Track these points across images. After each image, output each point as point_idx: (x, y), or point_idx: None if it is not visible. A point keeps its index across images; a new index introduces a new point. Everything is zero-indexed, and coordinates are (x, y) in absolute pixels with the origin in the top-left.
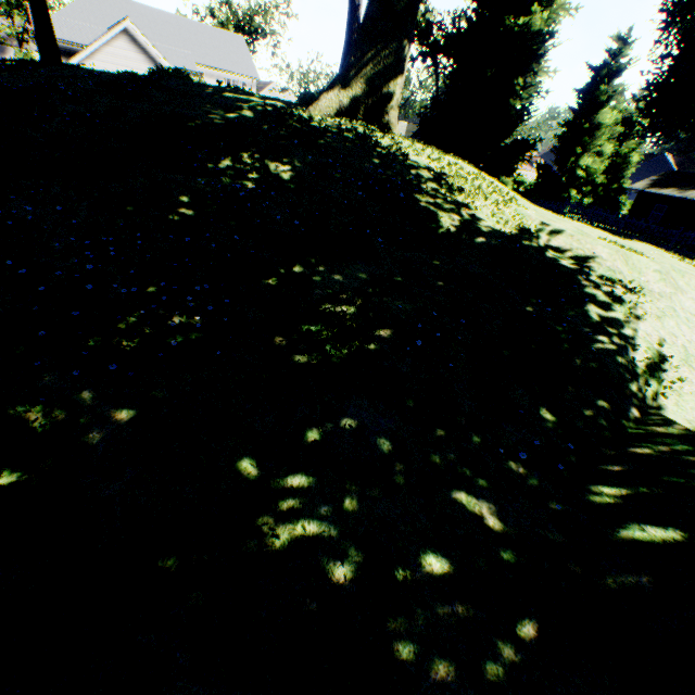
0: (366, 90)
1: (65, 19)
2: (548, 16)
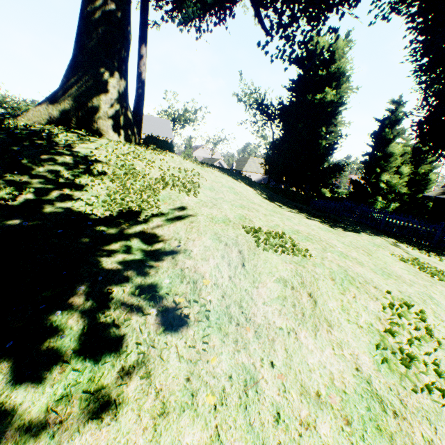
0: (75, 105)
1: None
2: (339, 94)
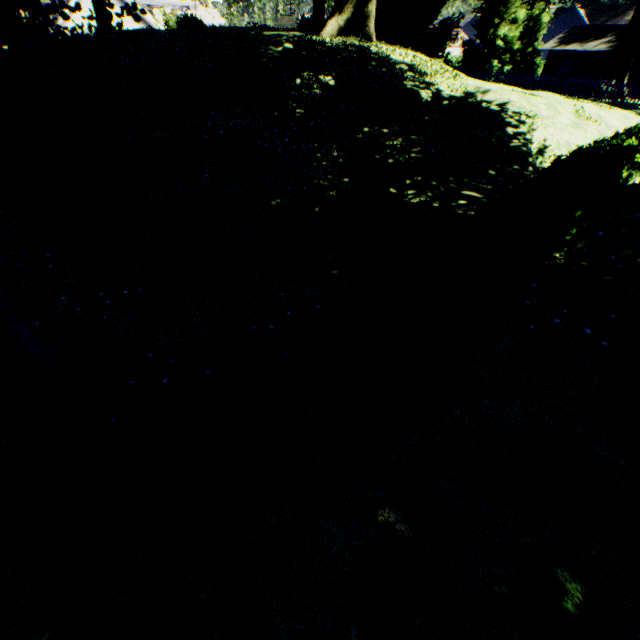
0: (353, 13)
1: None
2: None
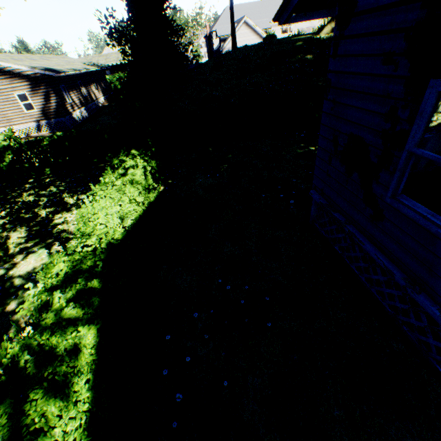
0: None
1: (223, 26)
2: None
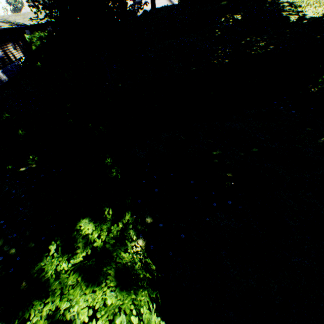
0: None
1: None
2: None
